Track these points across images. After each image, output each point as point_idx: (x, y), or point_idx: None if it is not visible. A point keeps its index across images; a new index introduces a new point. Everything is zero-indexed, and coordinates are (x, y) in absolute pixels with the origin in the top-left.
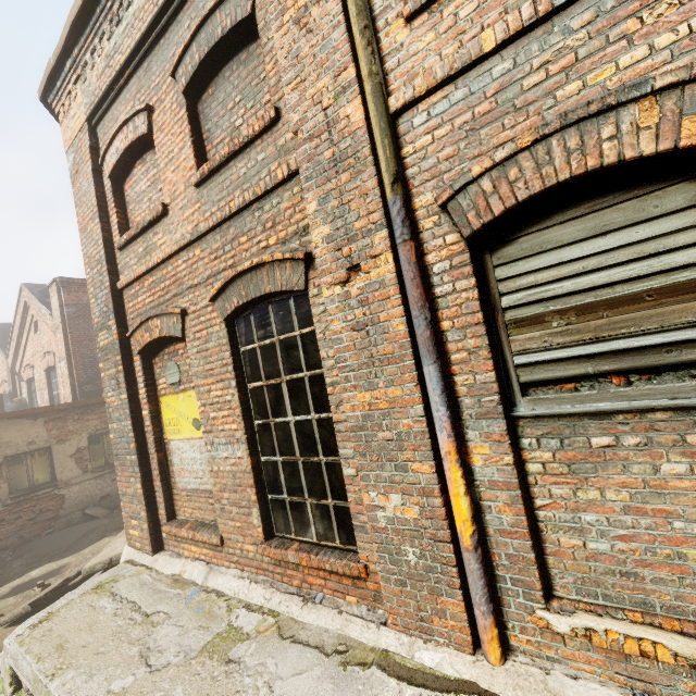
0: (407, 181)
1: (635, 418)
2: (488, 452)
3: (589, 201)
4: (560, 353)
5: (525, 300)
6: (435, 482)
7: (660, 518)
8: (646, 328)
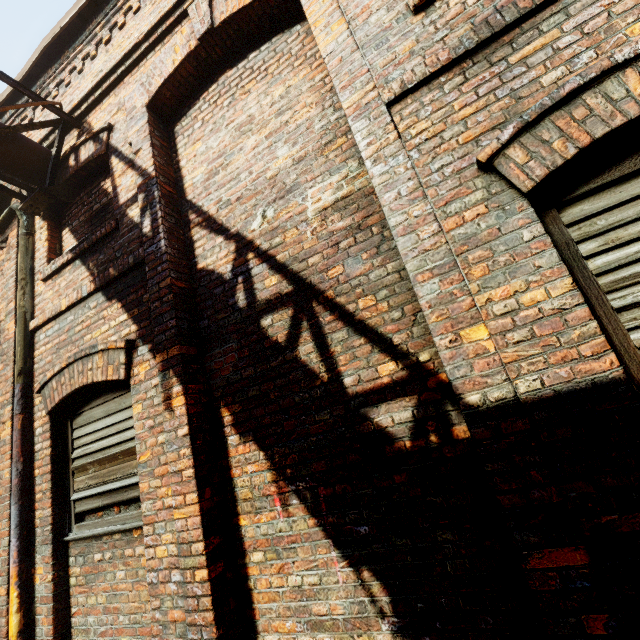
0: (34, 372)
1: (110, 538)
2: (43, 572)
3: (104, 396)
4: (88, 492)
5: (80, 454)
6: (5, 603)
7: (116, 614)
8: (119, 476)
